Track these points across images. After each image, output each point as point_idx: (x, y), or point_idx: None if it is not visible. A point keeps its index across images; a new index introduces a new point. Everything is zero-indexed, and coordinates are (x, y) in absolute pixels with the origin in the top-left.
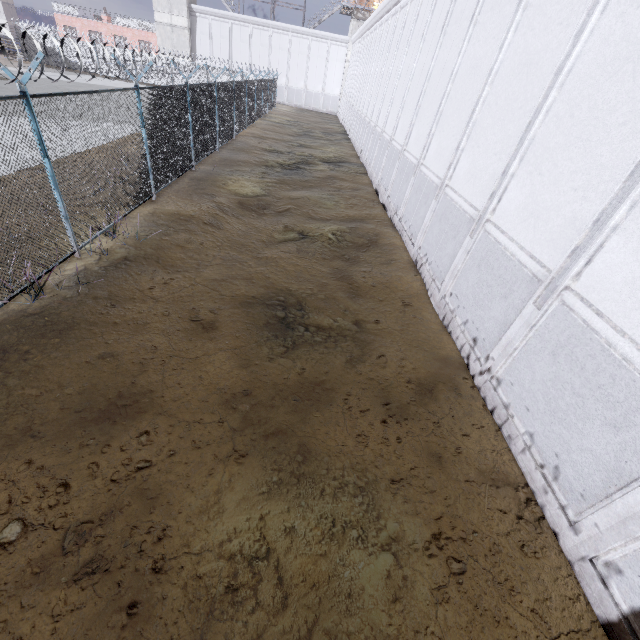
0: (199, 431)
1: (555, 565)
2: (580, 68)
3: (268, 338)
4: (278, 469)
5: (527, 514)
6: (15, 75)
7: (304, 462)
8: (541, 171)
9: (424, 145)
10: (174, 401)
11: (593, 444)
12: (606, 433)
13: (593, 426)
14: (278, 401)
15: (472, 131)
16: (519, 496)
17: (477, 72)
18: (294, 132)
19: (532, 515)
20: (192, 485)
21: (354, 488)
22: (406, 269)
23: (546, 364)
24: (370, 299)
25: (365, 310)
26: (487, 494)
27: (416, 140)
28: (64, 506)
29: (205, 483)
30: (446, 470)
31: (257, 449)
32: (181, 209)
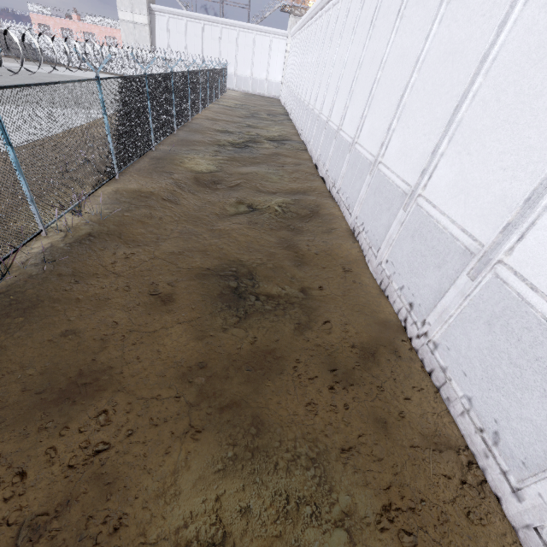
0: (156, 407)
1: (500, 532)
2: (504, 56)
3: (222, 308)
4: (233, 443)
5: (470, 478)
6: None
7: (258, 434)
8: (469, 151)
9: (358, 126)
10: (133, 377)
11: (533, 414)
12: (546, 405)
13: (532, 397)
14: (232, 372)
15: (402, 113)
16: (461, 459)
17: (405, 60)
18: (243, 114)
19: (474, 479)
20: (149, 466)
21: (306, 460)
22: (345, 237)
23: (482, 333)
24: (314, 266)
25: (310, 277)
26: (431, 459)
27: (350, 121)
28: (19, 498)
29: (162, 463)
30: (392, 436)
31: (212, 423)
32: (142, 186)
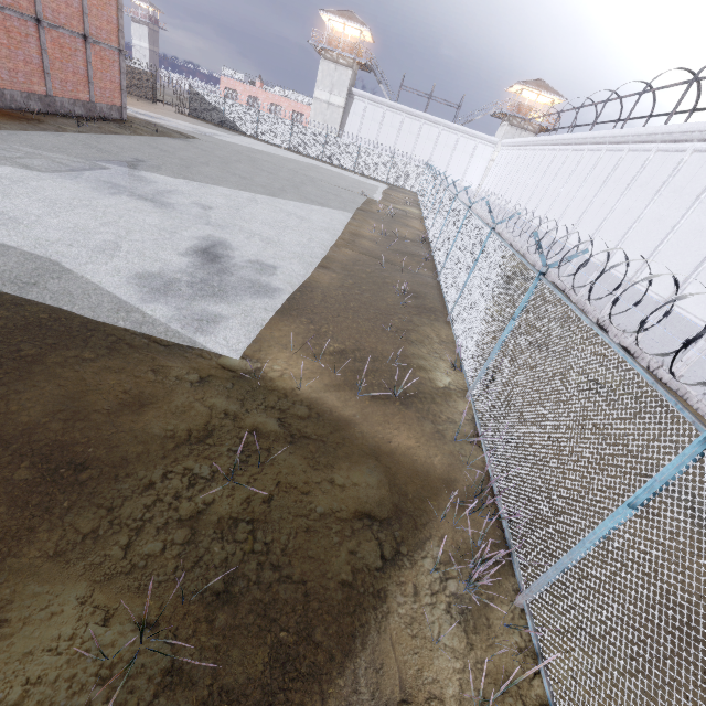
0: None
1: None
2: None
3: None
4: None
5: None
6: (198, 133)
7: None
8: None
9: None
10: None
11: None
12: None
13: None
14: None
15: None
16: None
17: None
18: None
19: None
20: None
21: None
22: None
23: None
24: None
25: None
26: None
27: (700, 301)
28: None
29: None
30: None
31: None
32: None
